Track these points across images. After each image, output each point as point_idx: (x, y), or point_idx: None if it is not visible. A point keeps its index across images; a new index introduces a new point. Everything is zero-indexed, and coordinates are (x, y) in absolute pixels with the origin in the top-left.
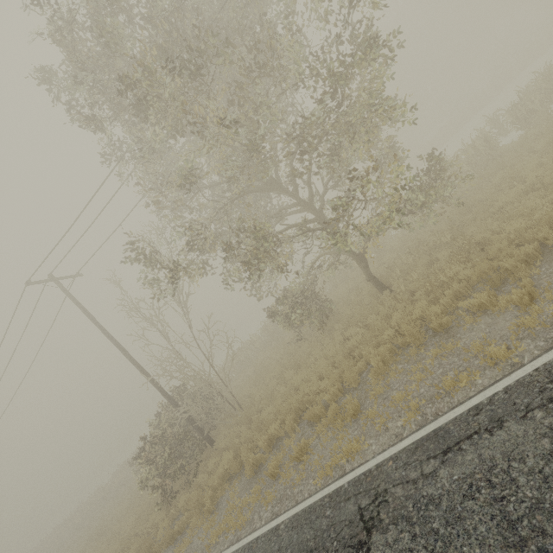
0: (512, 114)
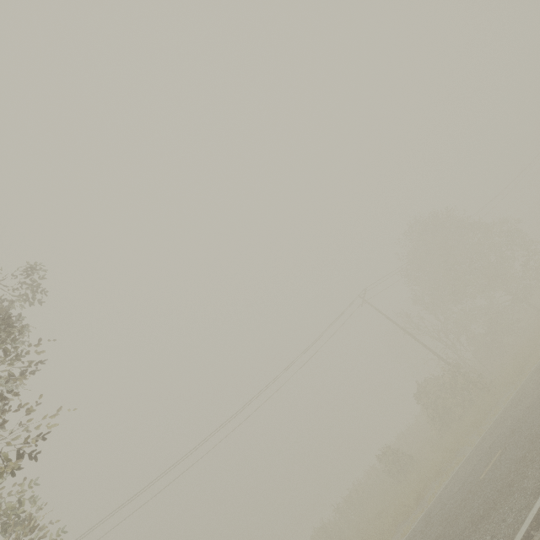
0: None
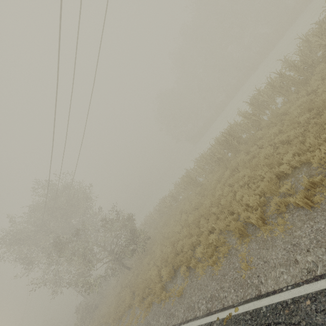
0: (179, 188)
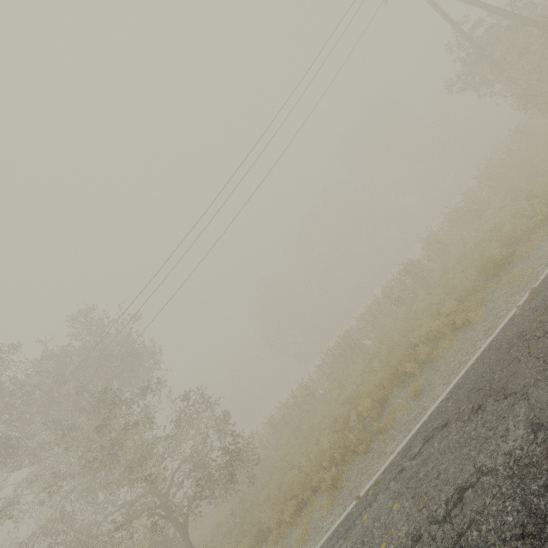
0: (320, 371)
